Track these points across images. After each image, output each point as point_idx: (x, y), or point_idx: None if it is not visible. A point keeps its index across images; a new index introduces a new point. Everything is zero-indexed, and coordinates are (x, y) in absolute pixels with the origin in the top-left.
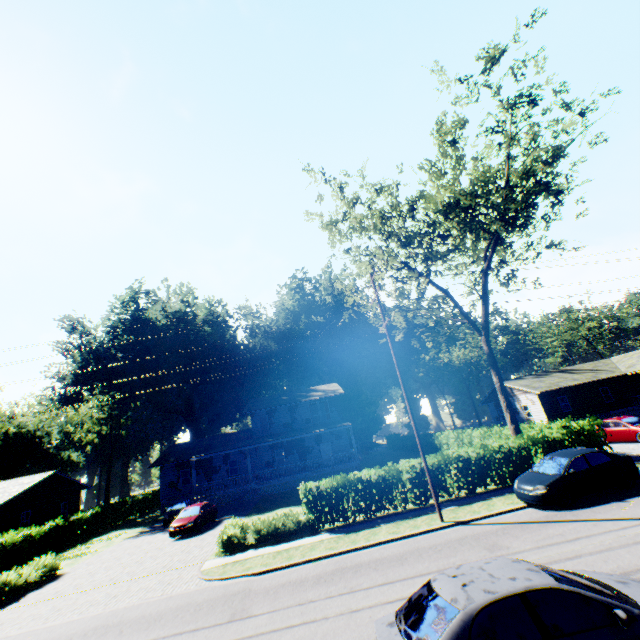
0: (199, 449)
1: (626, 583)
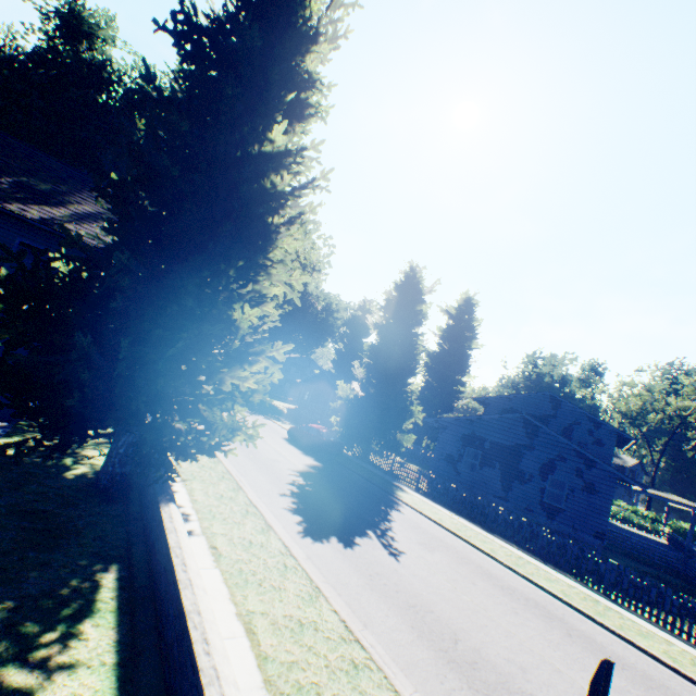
0: None
1: None
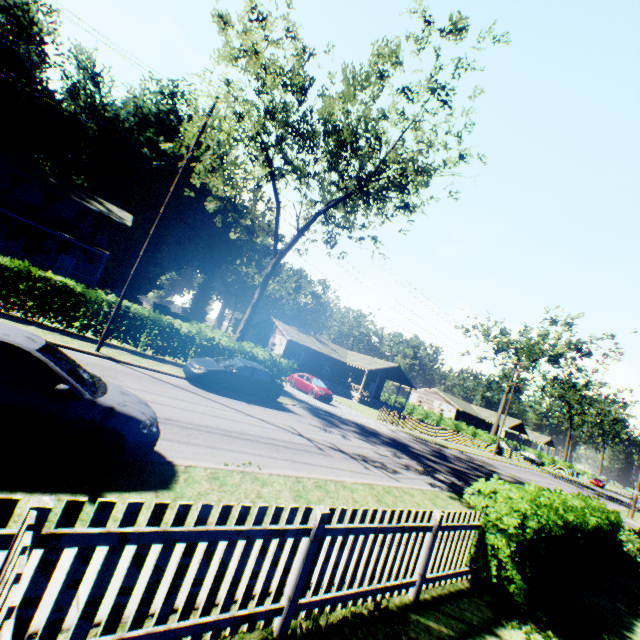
0: None
1: (127, 395)
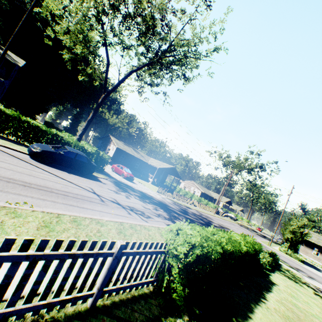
0: None
1: None
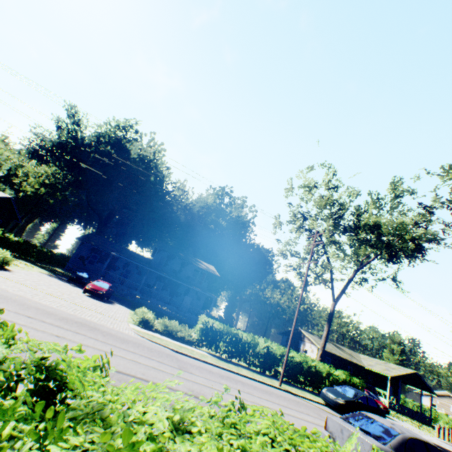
0: (112, 248)
1: None
